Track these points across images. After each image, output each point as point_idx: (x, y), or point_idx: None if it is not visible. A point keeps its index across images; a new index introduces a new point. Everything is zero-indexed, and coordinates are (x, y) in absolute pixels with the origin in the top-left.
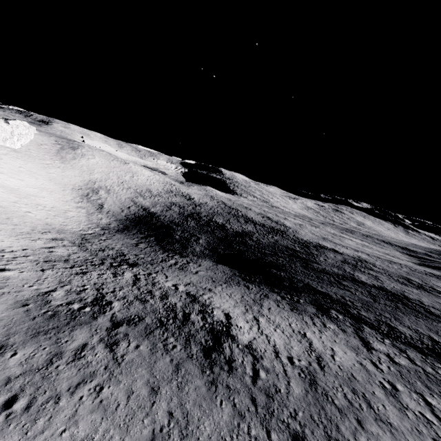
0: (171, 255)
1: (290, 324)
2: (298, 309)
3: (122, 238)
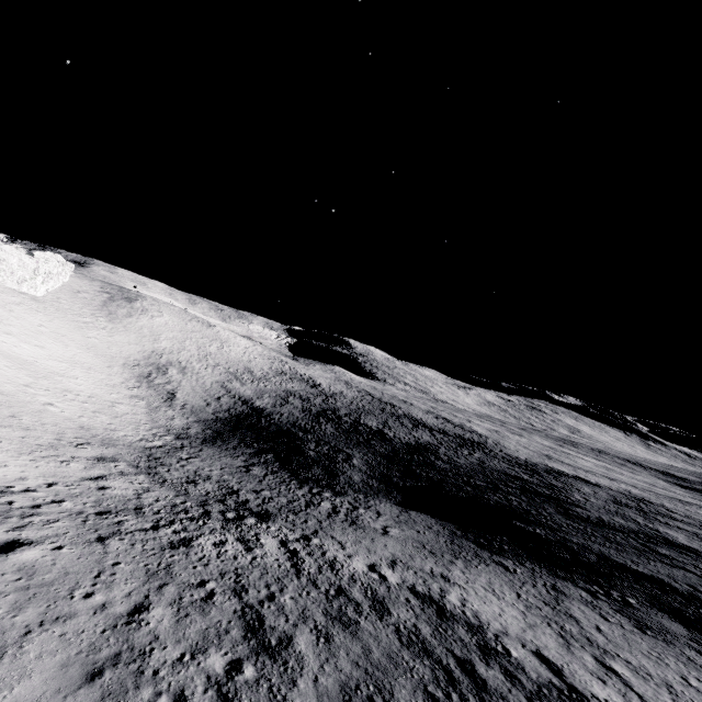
0: (317, 492)
1: (685, 678)
2: (651, 627)
3: (218, 456)
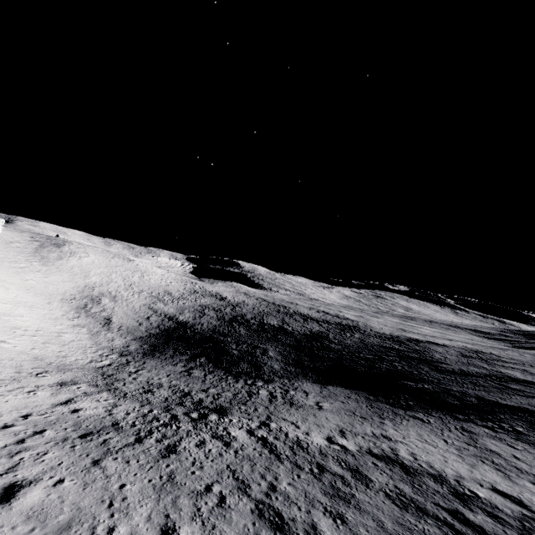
0: (252, 383)
1: None
2: None
3: (160, 365)
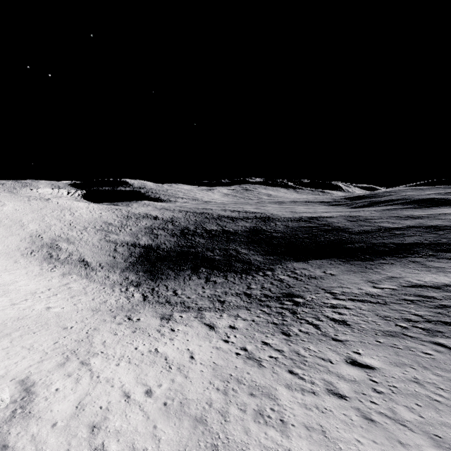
0: (264, 274)
1: None
2: None
3: (182, 283)
